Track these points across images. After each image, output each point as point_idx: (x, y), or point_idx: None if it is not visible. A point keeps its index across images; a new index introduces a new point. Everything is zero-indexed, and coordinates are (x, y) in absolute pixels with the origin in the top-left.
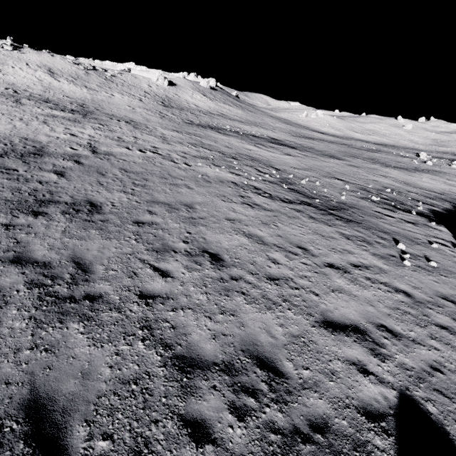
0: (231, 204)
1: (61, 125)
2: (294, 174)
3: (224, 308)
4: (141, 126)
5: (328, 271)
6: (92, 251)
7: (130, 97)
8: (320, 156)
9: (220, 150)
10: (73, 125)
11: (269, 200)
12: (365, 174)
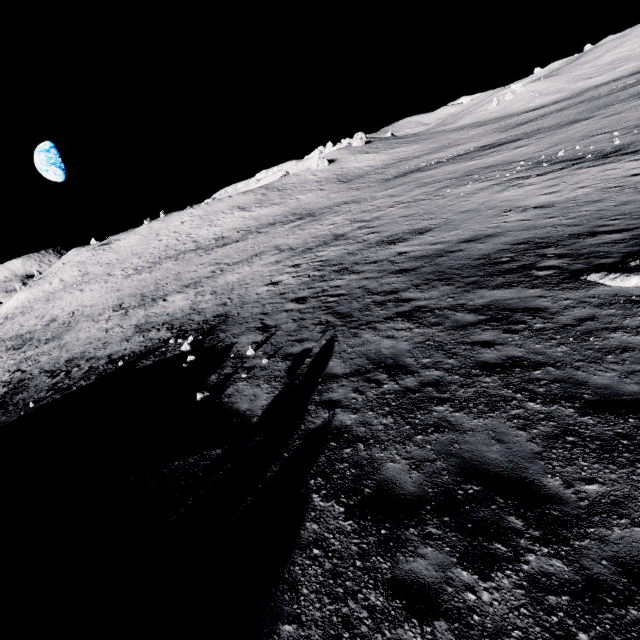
0: (511, 192)
1: (314, 225)
2: (544, 155)
3: (568, 212)
4: (359, 200)
5: (632, 178)
6: (460, 232)
7: (311, 192)
8: (558, 129)
9: (448, 178)
10: (319, 222)
11: (540, 177)
12: (633, 114)
